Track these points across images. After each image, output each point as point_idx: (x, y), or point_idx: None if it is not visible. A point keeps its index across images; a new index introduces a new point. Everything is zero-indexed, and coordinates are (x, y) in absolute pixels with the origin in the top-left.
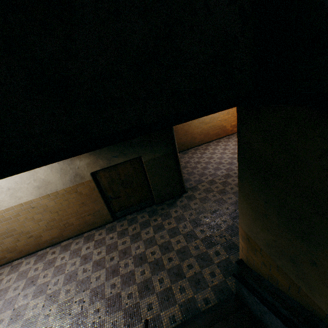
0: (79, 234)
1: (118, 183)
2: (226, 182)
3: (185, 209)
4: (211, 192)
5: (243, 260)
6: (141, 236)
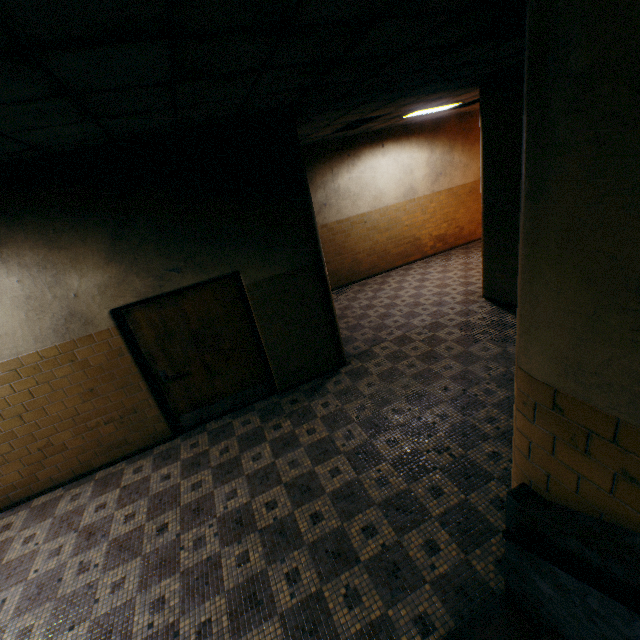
0: (84, 476)
1: (184, 340)
2: (434, 338)
3: (348, 399)
4: (404, 359)
5: (530, 487)
6: (241, 465)
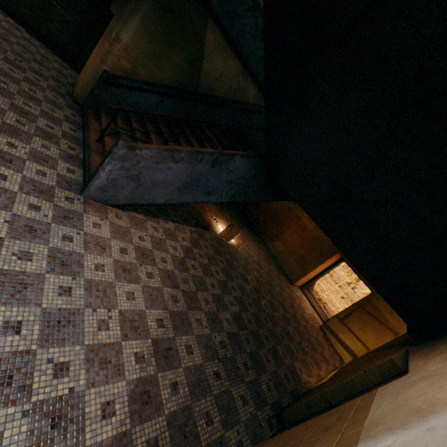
0: None
1: None
2: None
3: None
4: None
5: (107, 71)
6: None
